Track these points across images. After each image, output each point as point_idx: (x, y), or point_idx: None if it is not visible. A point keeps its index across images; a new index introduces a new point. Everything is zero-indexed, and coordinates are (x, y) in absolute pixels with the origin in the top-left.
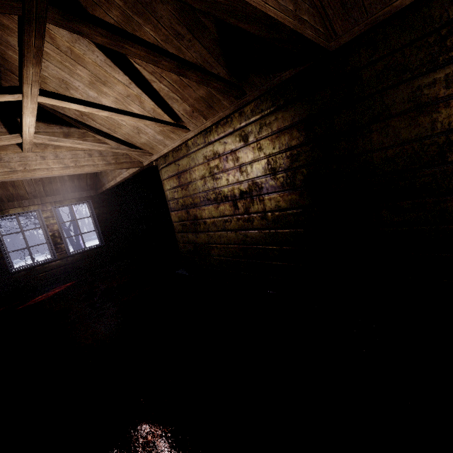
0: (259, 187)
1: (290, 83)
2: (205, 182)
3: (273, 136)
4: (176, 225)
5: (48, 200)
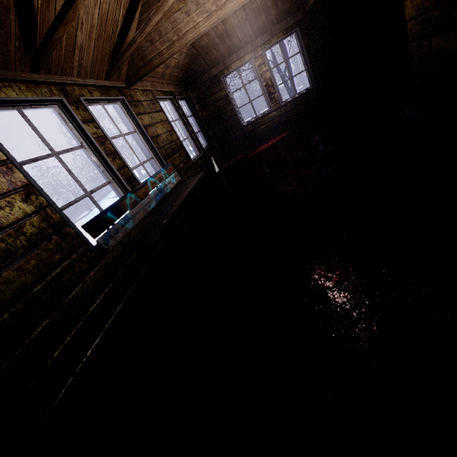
0: None
1: None
2: None
3: None
4: (410, 26)
5: (258, 44)
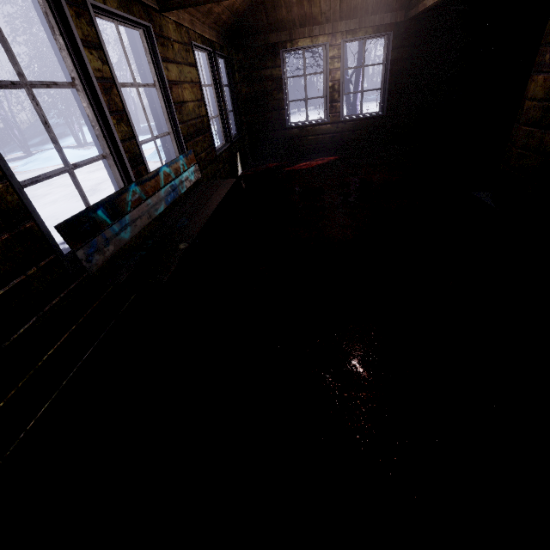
0: None
1: None
2: None
3: None
4: (530, 107)
5: (340, 28)
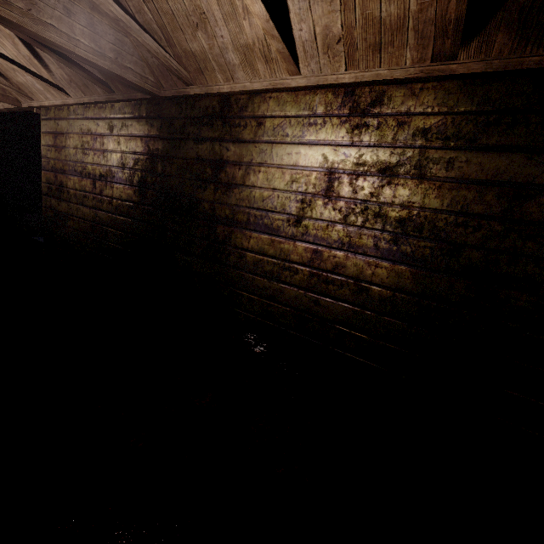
0: (113, 175)
1: (144, 103)
2: (76, 153)
3: (128, 138)
4: (43, 186)
5: None
